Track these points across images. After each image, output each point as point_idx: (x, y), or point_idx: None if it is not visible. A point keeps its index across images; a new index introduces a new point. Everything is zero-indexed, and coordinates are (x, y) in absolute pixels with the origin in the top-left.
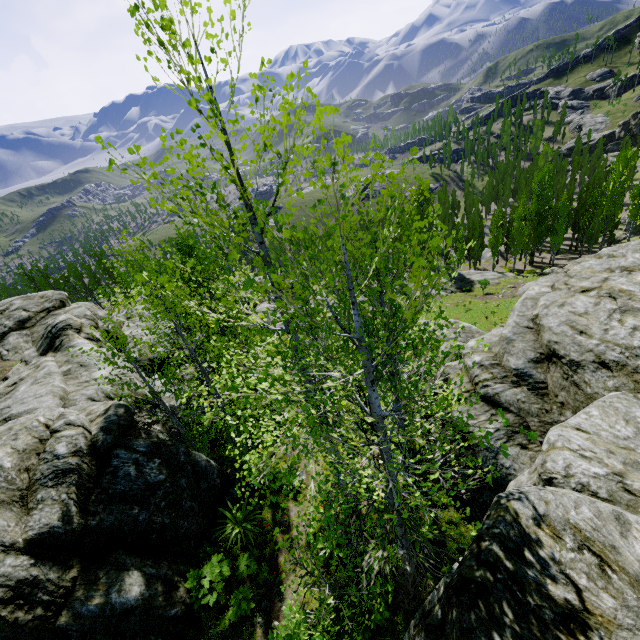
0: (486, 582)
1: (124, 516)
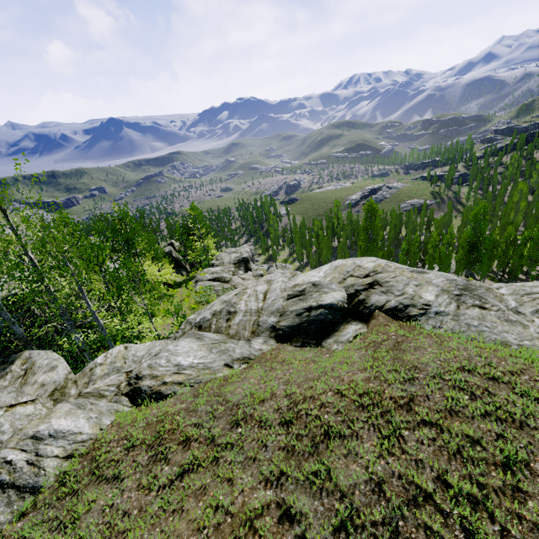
0: None
1: None
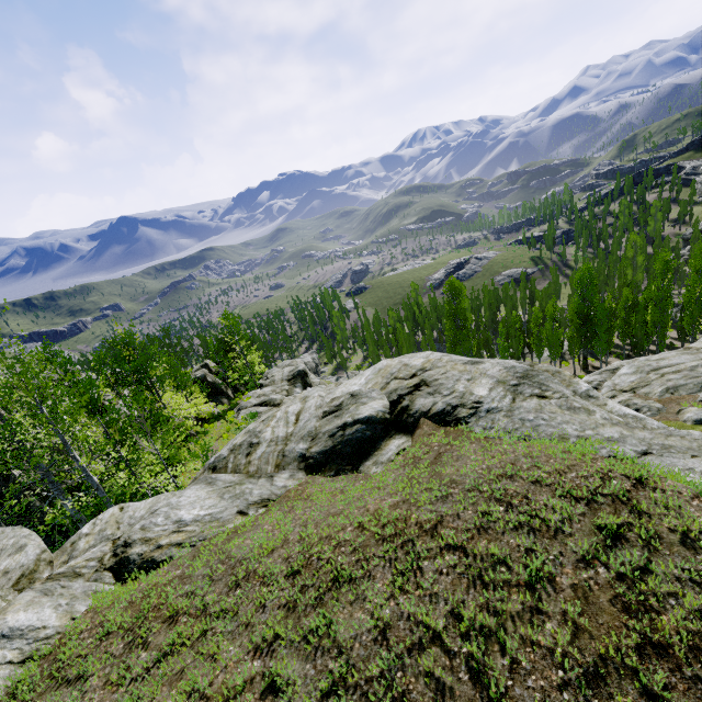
0: None
1: None
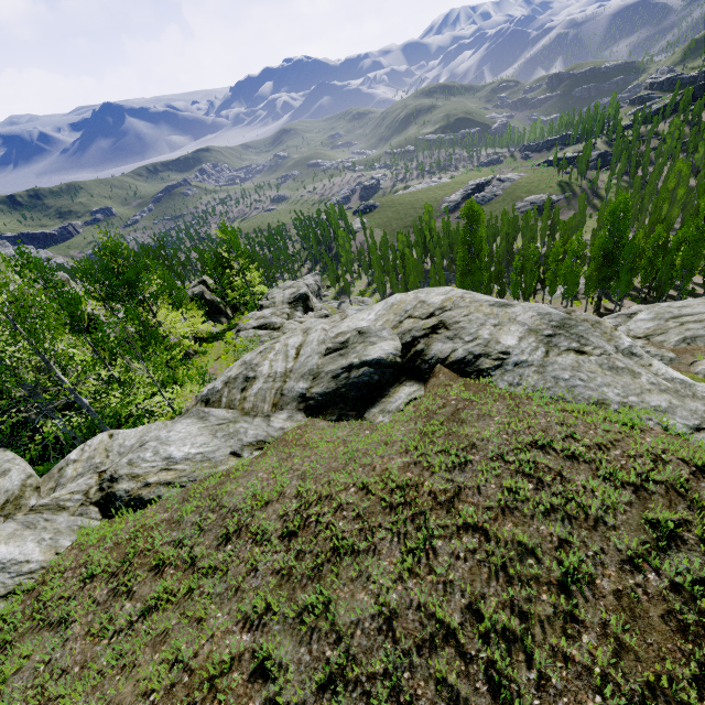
0: None
1: None
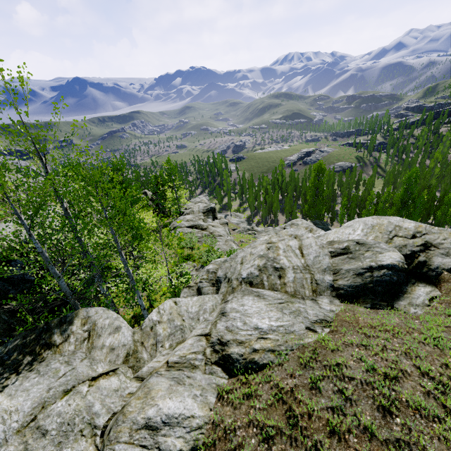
0: (39, 327)
1: (3, 288)
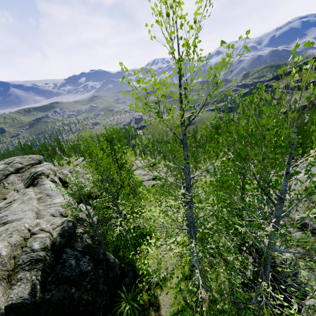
0: None
1: (66, 293)
